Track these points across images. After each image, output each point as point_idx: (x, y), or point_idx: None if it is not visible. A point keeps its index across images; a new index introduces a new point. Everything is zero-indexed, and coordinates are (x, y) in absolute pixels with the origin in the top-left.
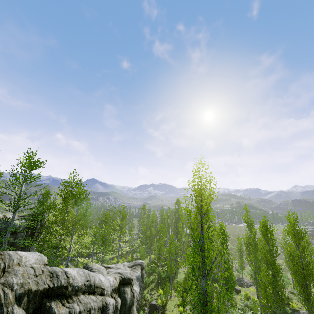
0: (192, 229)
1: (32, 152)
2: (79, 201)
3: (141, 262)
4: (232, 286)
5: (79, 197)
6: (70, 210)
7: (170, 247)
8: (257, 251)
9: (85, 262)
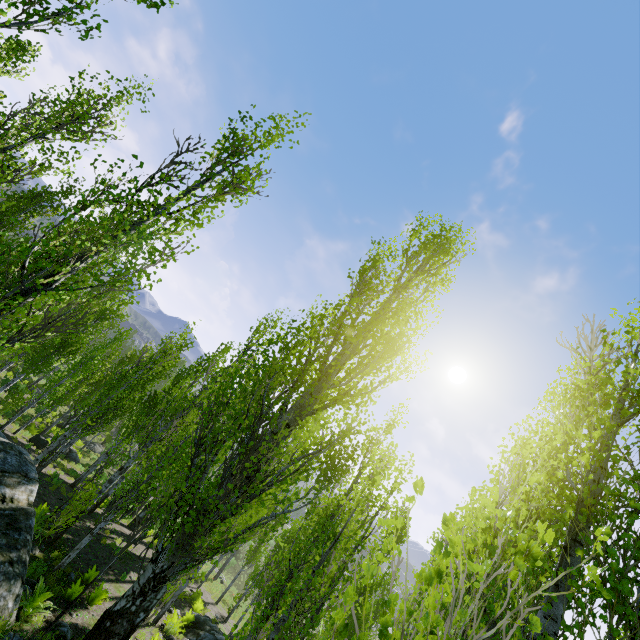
0: None
1: None
2: None
3: None
4: None
5: None
6: None
7: None
8: None
9: None
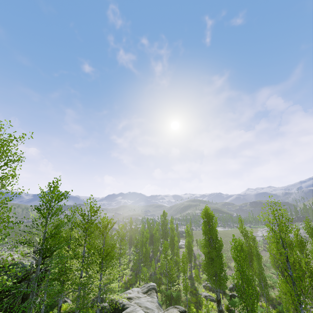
0: (284, 263)
1: (57, 182)
2: (105, 231)
3: (153, 285)
4: (257, 298)
5: (106, 227)
6: (96, 242)
7: (183, 265)
8: (254, 258)
9: (120, 299)
